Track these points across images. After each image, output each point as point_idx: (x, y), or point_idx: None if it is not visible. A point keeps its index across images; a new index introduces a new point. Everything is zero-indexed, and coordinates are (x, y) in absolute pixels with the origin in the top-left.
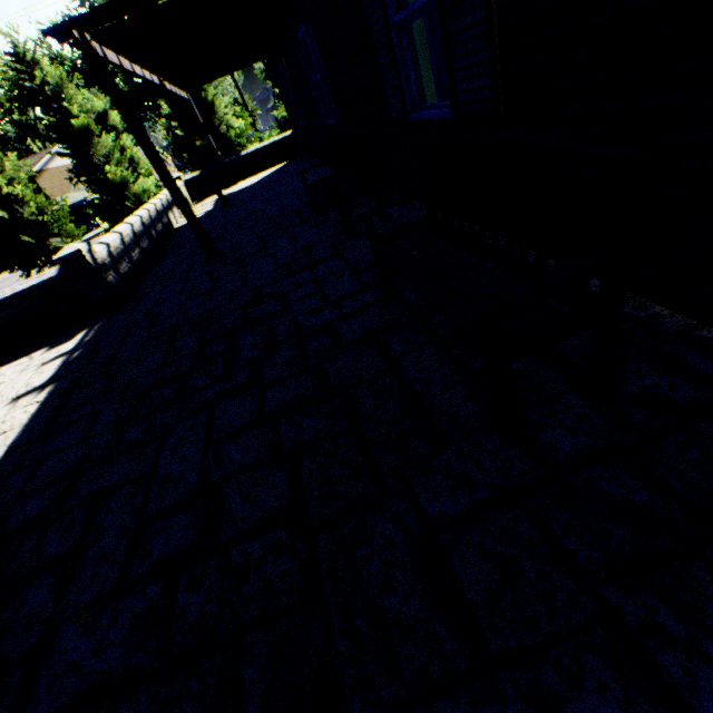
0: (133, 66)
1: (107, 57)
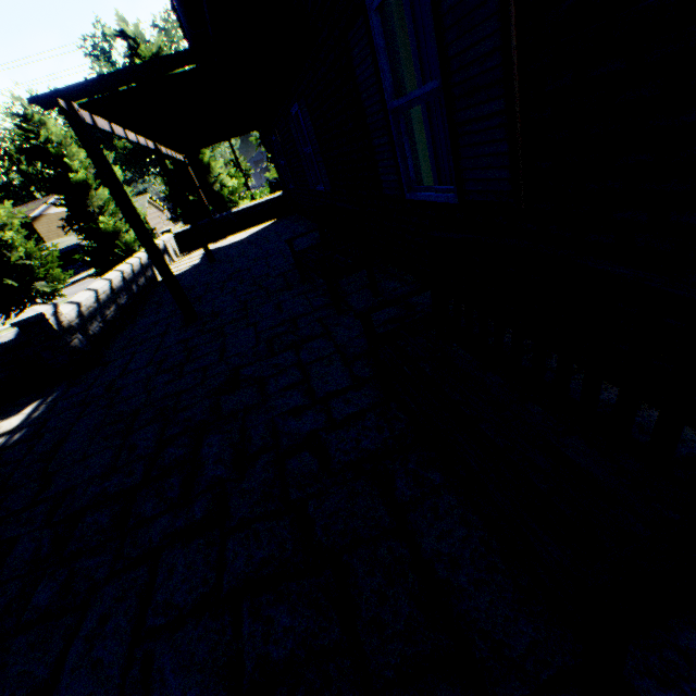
0: (126, 132)
1: (97, 124)
